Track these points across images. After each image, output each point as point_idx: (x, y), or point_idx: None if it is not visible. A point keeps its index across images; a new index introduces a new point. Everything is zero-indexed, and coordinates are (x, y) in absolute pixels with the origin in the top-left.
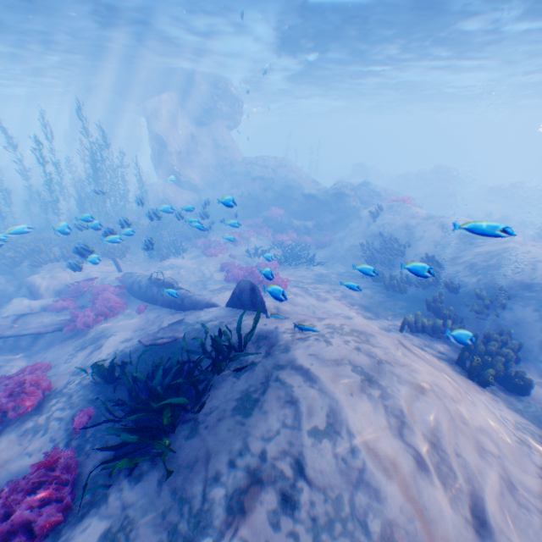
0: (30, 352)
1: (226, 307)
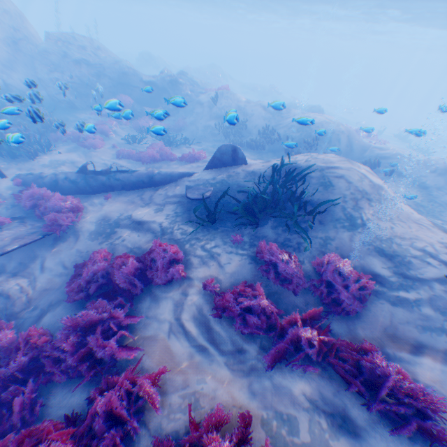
0: (9, 273)
1: (209, 170)
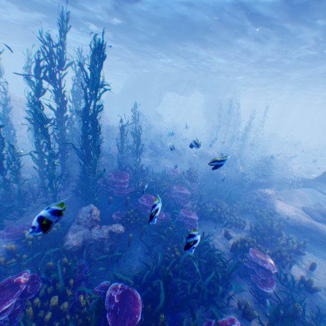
0: None
1: None
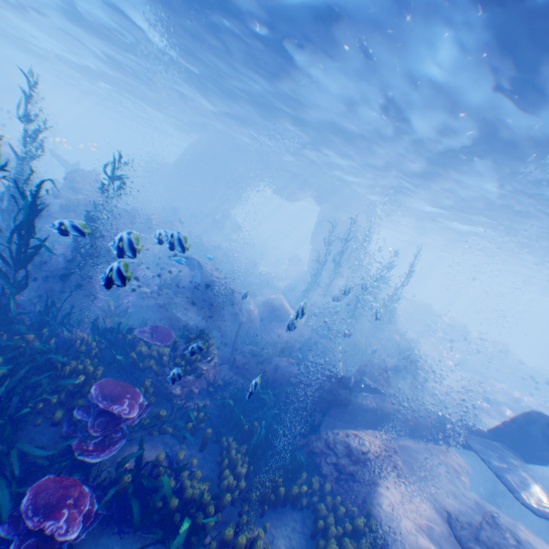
0: None
1: None
